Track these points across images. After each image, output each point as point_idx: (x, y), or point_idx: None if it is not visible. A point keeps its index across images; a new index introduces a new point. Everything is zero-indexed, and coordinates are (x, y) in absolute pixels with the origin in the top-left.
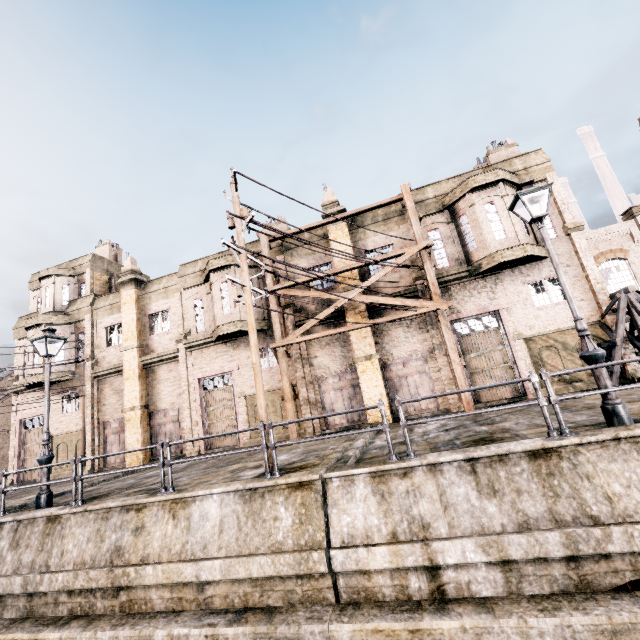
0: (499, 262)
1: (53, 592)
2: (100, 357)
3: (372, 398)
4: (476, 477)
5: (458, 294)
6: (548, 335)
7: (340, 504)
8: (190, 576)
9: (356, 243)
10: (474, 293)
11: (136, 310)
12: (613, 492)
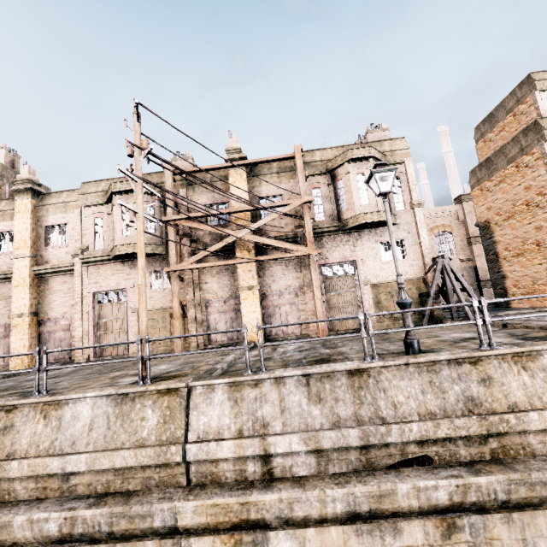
0: (361, 223)
1: None
2: None
3: (250, 321)
4: (309, 388)
5: (328, 244)
6: (388, 284)
7: (200, 407)
8: (56, 468)
9: (252, 189)
10: (340, 245)
11: (31, 220)
12: (398, 401)
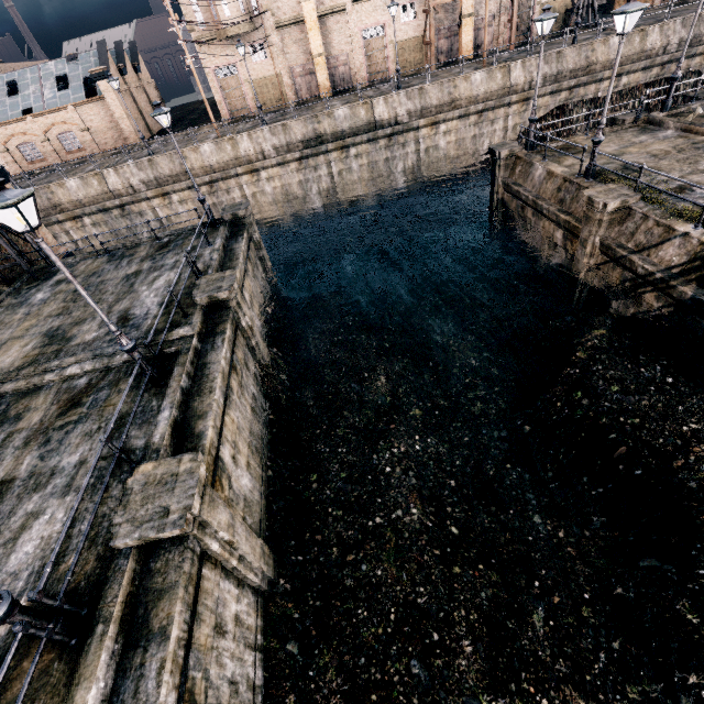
0: None
1: (429, 109)
2: (275, 8)
3: (466, 44)
4: (544, 60)
5: None
6: (550, 3)
7: (513, 71)
8: (475, 95)
9: None
10: None
11: None
12: (568, 61)
